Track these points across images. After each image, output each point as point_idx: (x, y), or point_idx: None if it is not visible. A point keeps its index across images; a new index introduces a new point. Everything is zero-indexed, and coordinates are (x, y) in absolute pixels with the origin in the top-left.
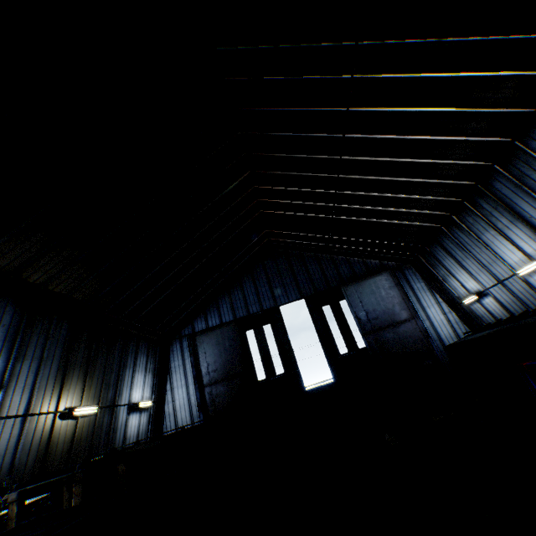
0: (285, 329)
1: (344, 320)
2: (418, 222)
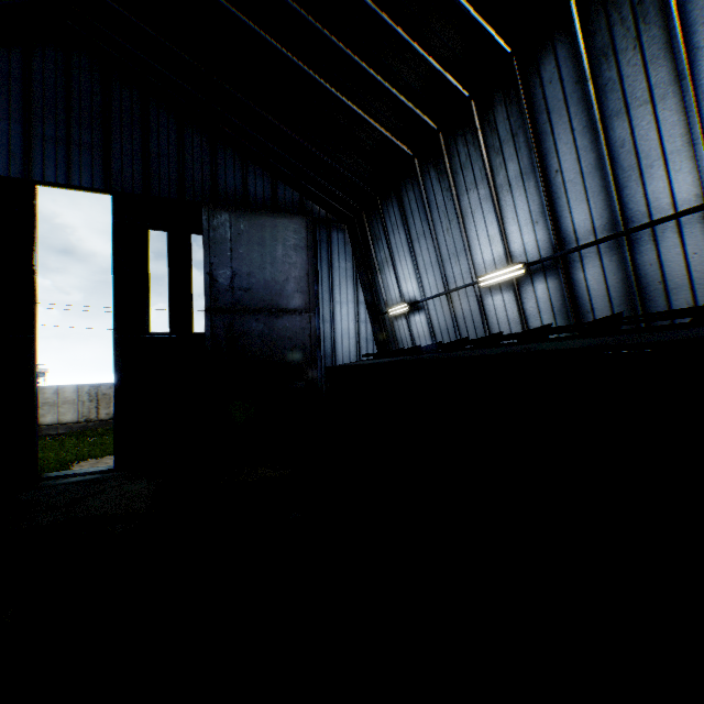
0: (32, 241)
1: (187, 272)
2: (384, 126)
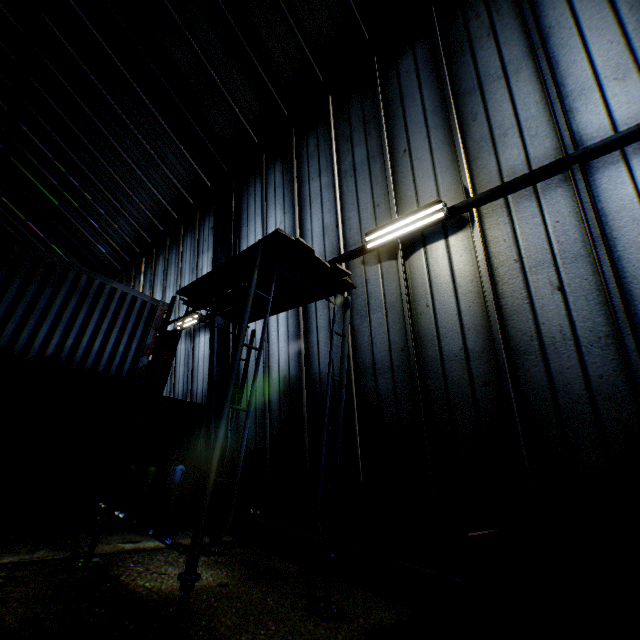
0: None
1: None
2: None
